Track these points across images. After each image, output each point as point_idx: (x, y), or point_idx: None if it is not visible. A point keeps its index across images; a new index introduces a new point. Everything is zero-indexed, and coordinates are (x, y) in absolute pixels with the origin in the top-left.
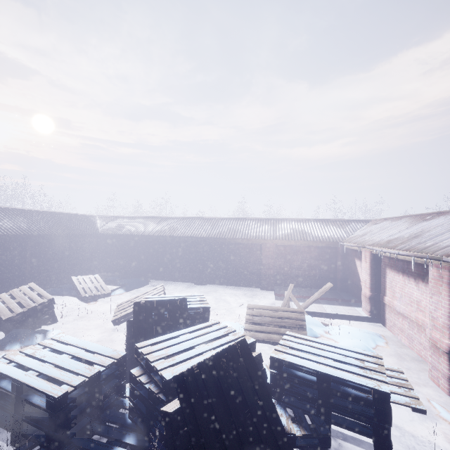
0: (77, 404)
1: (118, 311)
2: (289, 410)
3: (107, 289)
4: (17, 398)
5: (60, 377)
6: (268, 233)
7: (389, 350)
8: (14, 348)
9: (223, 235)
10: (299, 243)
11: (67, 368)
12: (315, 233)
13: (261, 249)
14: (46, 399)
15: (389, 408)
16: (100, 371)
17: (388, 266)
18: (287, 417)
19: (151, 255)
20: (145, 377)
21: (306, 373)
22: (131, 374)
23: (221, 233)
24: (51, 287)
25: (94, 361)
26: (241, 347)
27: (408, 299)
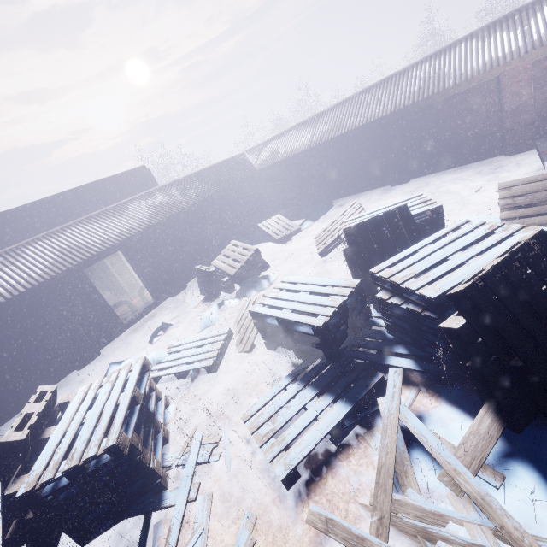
0: (337, 329)
1: (319, 244)
2: None
3: (294, 225)
4: (286, 329)
5: (312, 311)
6: (512, 46)
7: None
8: (252, 294)
9: (418, 96)
10: None
11: (312, 303)
12: None
13: (499, 86)
14: (311, 328)
15: None
16: (344, 301)
17: None
18: None
19: (323, 172)
20: (396, 299)
21: None
22: (378, 298)
23: (415, 94)
24: (246, 240)
25: (332, 293)
26: (539, 243)
27: None
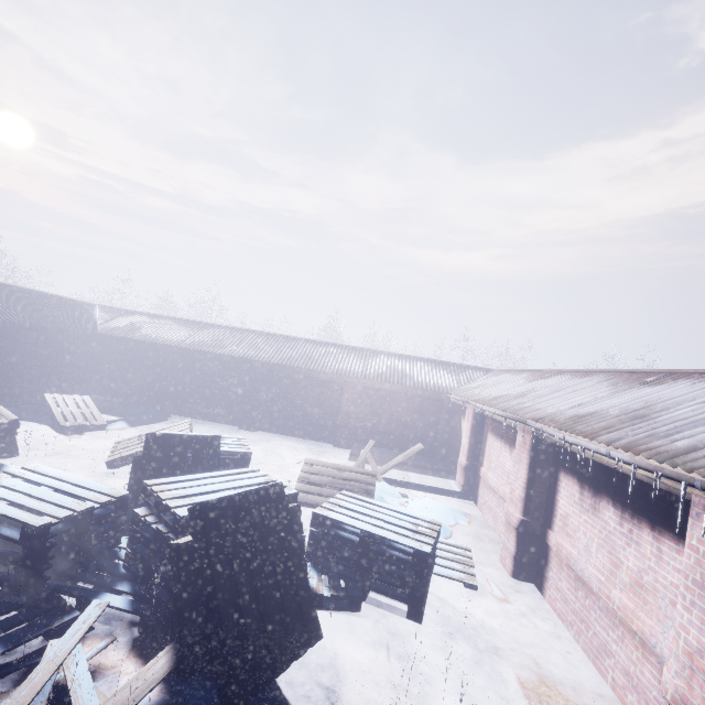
0: (60, 541)
1: (117, 450)
2: (326, 578)
3: (101, 419)
4: None
5: (40, 508)
6: (356, 368)
7: (469, 530)
8: None
9: (291, 362)
10: (394, 388)
11: (48, 500)
12: (418, 377)
13: (342, 389)
14: (22, 528)
15: (426, 569)
16: (94, 508)
17: (490, 430)
18: (319, 579)
19: (178, 378)
20: (152, 518)
21: (352, 534)
22: (134, 514)
23: (289, 360)
24: (6, 407)
25: (86, 496)
26: (275, 491)
27: (501, 471)
